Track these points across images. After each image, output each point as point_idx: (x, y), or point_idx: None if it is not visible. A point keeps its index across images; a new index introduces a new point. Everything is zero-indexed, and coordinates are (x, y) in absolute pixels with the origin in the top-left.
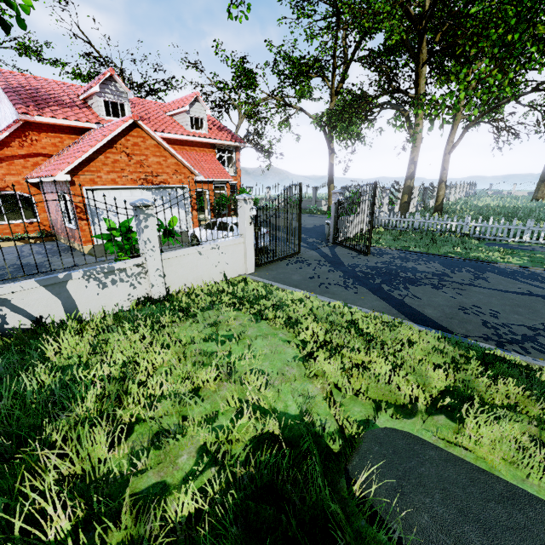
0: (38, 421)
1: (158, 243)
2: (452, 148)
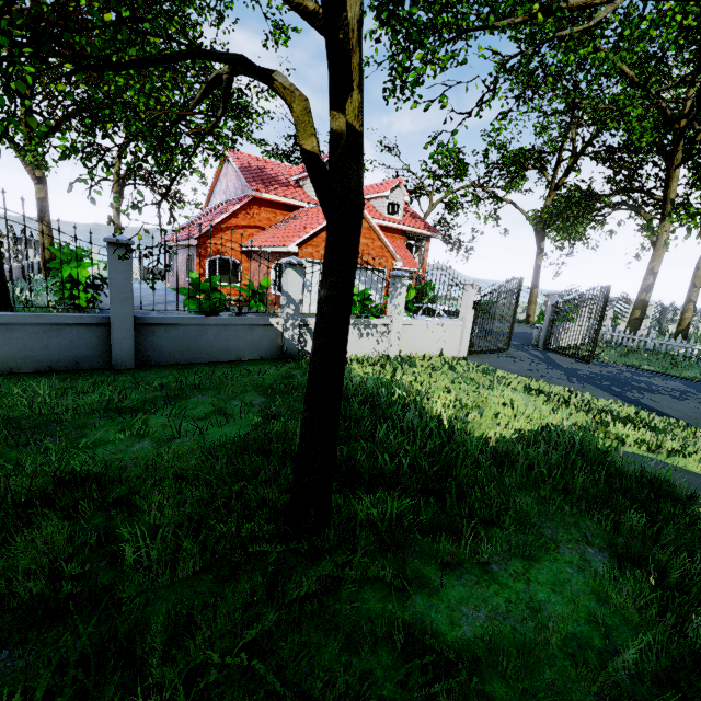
0: (387, 391)
1: (404, 309)
2: None
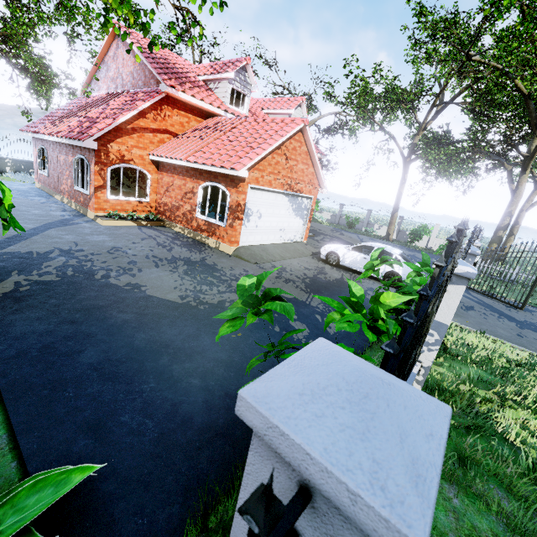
0: None
1: None
2: (531, 206)
